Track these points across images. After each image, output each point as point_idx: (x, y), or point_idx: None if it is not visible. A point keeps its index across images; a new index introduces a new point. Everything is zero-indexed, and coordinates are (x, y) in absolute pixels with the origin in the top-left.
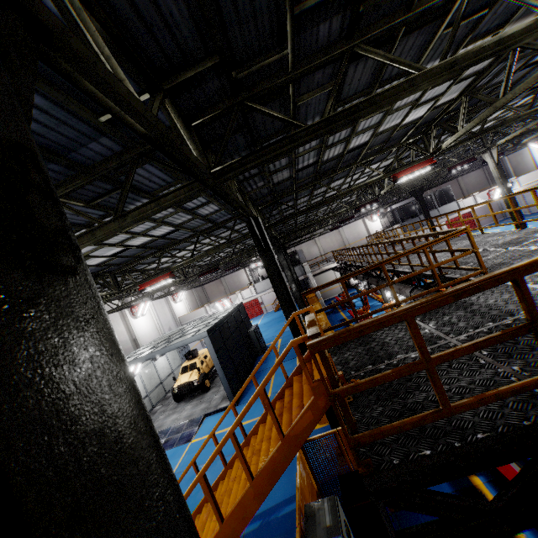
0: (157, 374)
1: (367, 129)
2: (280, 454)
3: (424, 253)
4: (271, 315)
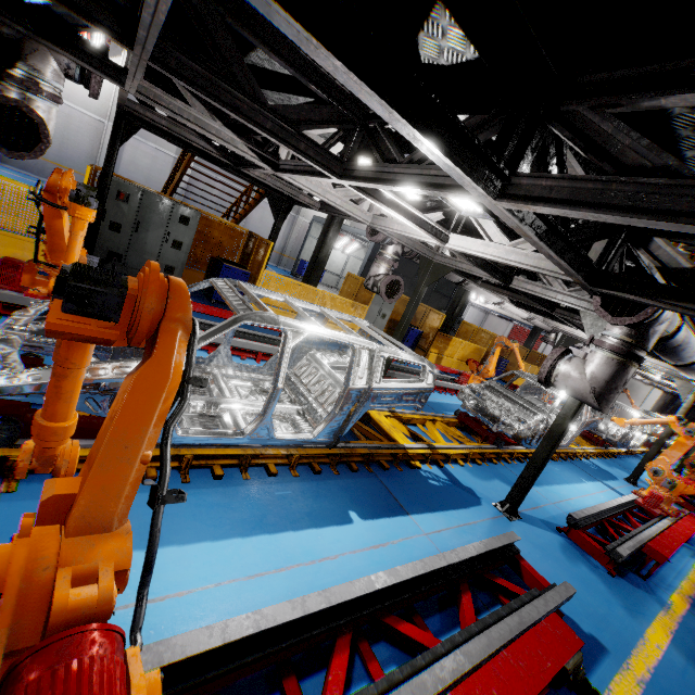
0: None
1: None
2: None
3: None
4: None
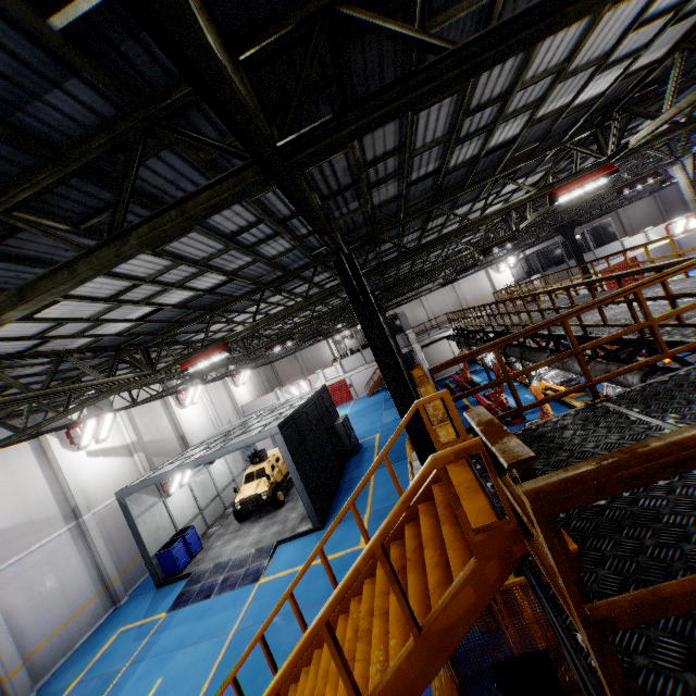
0: (213, 483)
1: (522, 110)
2: (413, 663)
3: (637, 299)
4: (363, 401)
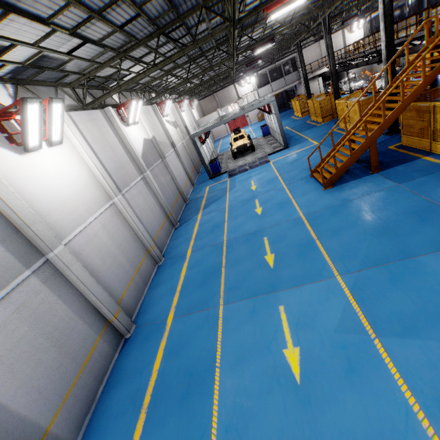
0: (209, 148)
1: None
2: None
3: None
4: (257, 124)
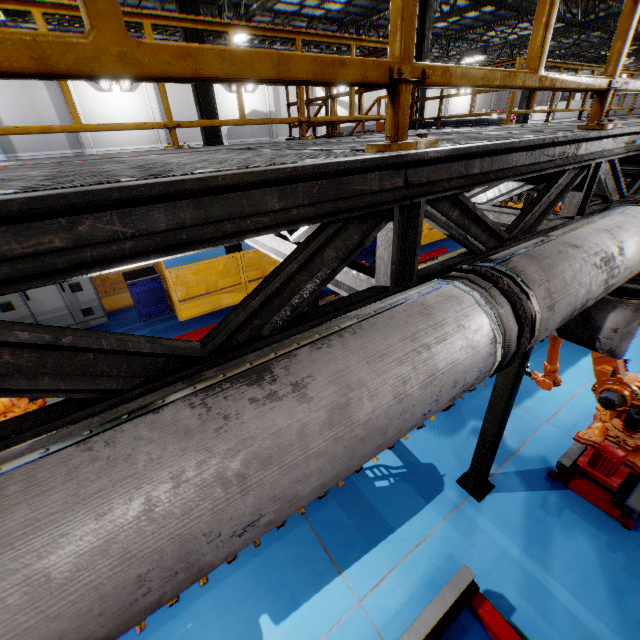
0: None
1: None
2: None
3: None
4: None
